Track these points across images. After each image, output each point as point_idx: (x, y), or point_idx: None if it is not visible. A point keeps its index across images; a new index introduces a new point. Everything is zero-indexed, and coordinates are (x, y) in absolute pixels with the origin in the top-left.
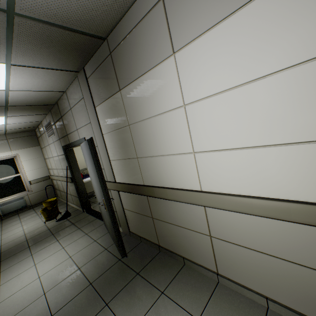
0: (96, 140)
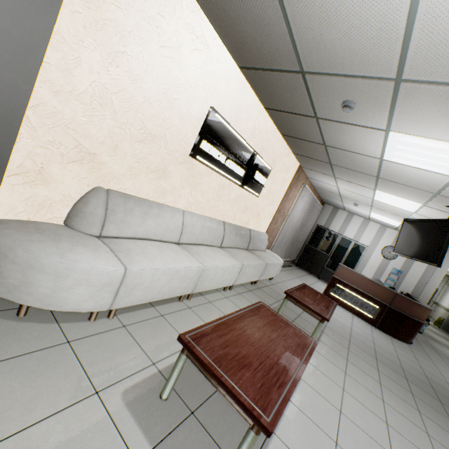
0: (439, 290)
